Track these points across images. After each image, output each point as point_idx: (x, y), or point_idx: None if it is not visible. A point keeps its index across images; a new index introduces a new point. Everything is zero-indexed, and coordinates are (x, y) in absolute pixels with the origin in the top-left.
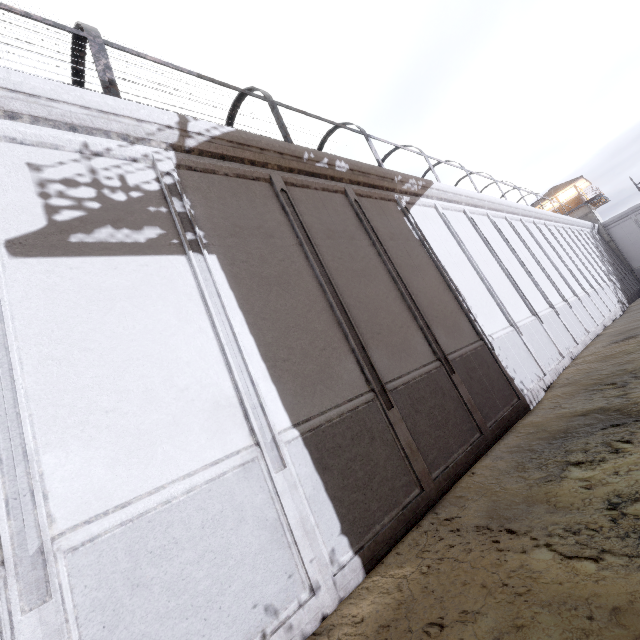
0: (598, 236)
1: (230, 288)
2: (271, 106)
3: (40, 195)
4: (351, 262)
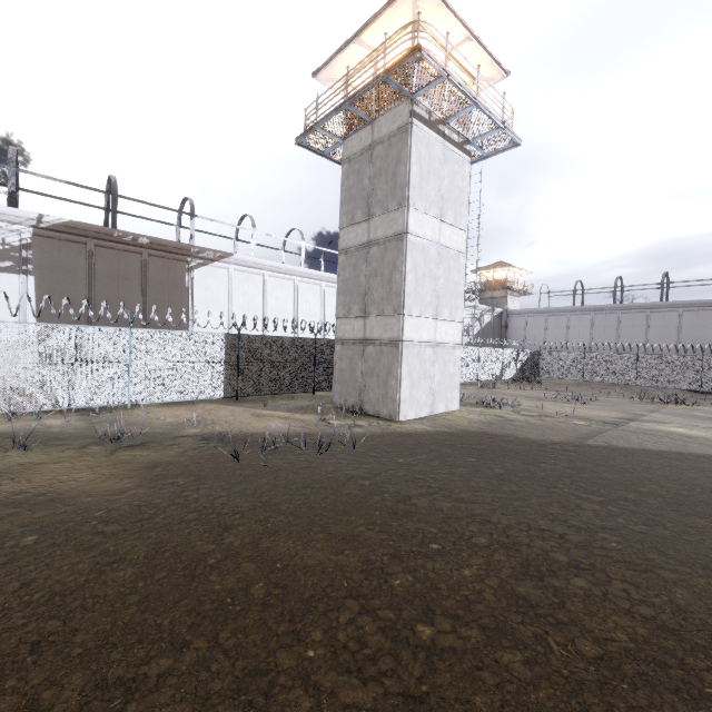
0: (492, 319)
1: (35, 291)
2: (113, 199)
3: None
4: (116, 291)
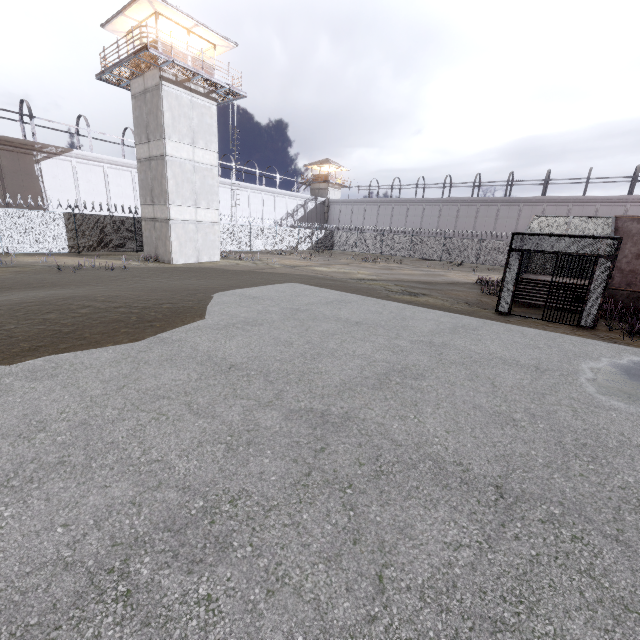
0: (316, 206)
1: None
2: None
3: None
4: None
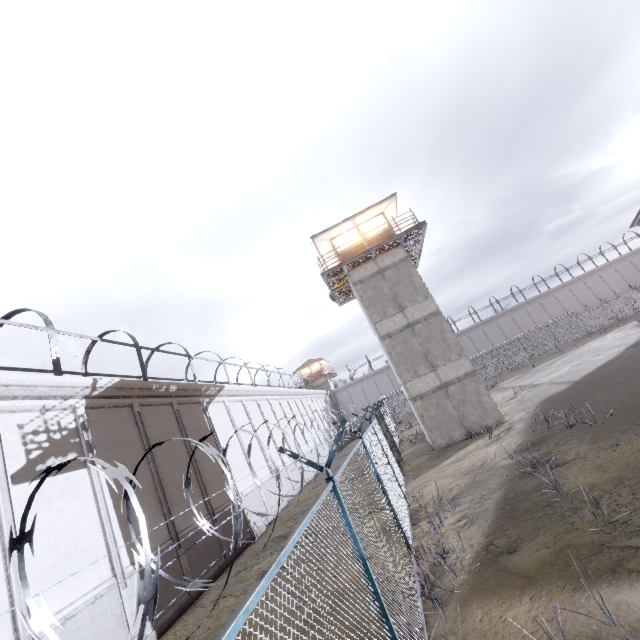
0: (330, 399)
1: (107, 485)
2: (138, 351)
3: (23, 444)
4: (170, 455)
